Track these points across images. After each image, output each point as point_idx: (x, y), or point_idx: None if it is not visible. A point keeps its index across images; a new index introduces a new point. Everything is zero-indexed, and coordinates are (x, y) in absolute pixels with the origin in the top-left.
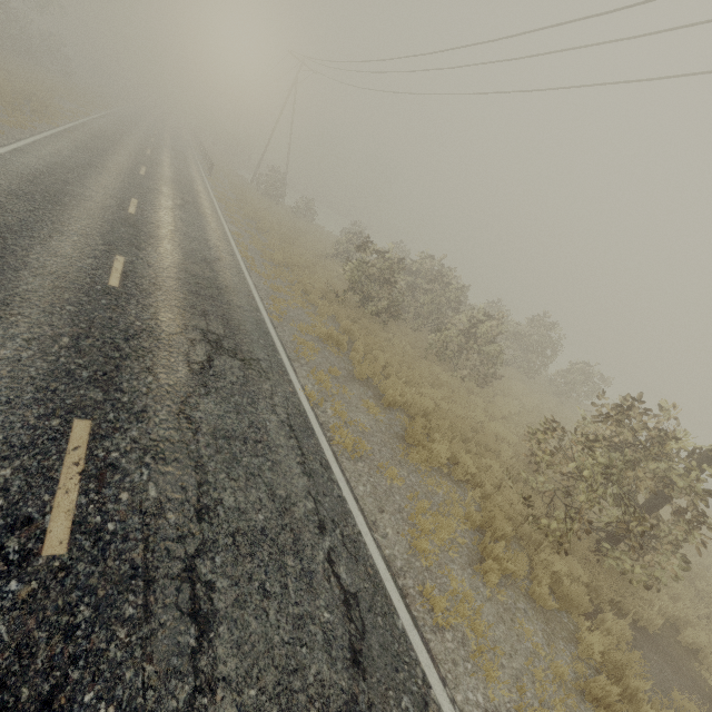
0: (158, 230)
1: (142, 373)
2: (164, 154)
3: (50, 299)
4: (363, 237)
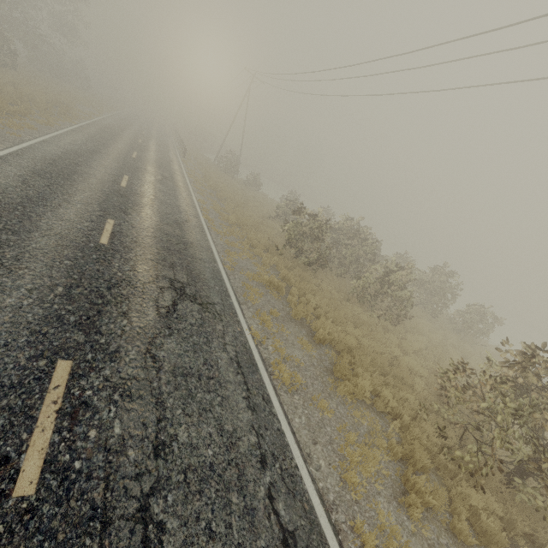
0: (142, 199)
1: (119, 317)
2: (151, 142)
3: (52, 255)
4: (297, 203)
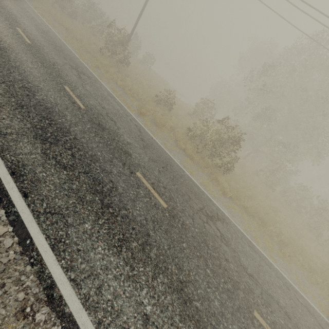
0: None
1: None
2: None
3: None
4: None
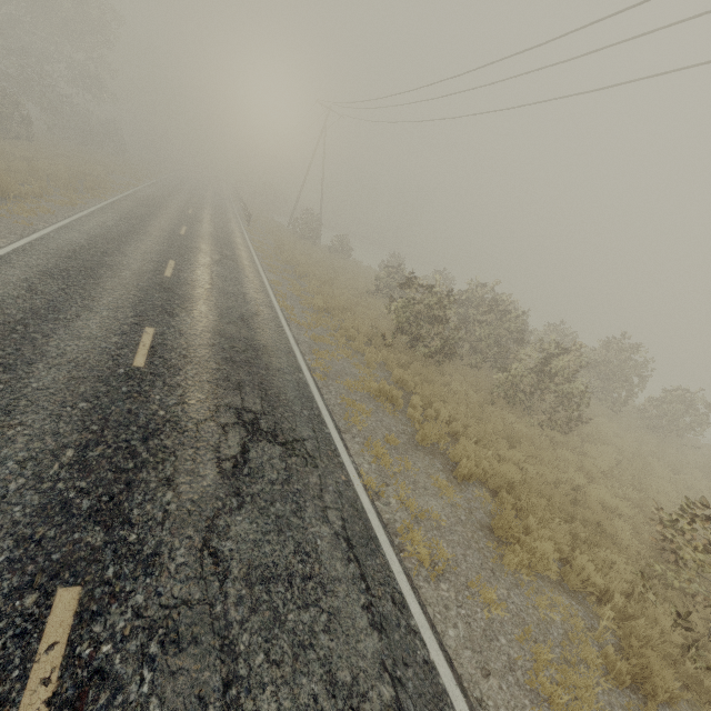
0: (193, 291)
1: (160, 487)
2: (204, 211)
3: (62, 397)
4: (404, 270)
